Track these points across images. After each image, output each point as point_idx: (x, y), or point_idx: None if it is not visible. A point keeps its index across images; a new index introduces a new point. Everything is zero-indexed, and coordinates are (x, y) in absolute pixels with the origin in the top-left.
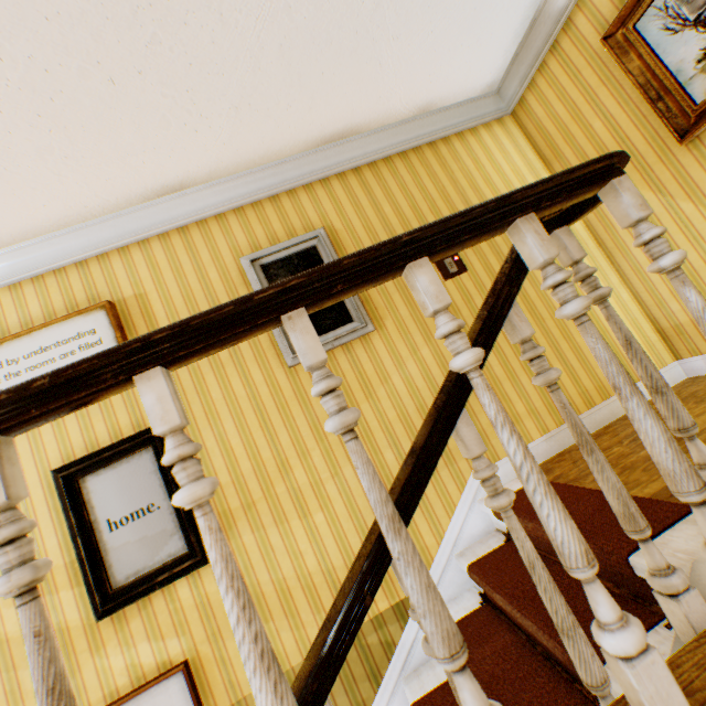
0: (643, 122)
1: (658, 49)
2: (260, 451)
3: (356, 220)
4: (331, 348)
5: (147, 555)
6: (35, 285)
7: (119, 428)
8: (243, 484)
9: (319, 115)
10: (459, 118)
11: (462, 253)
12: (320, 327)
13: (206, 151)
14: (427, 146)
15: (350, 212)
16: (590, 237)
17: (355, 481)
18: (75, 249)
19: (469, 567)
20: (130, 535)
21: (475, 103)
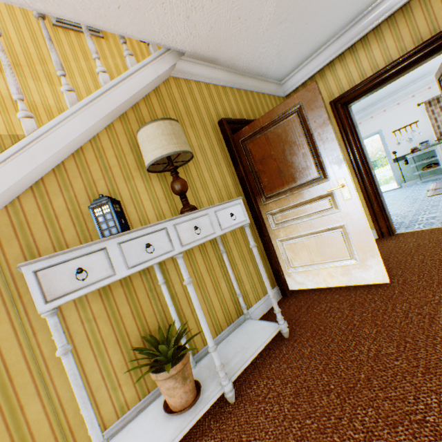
0: None
1: None
2: (29, 48)
3: None
4: (79, 31)
5: None
6: None
7: None
8: (15, 56)
9: None
10: None
11: None
12: None
13: None
14: None
15: None
16: None
17: (82, 85)
18: None
19: None
20: None
21: None
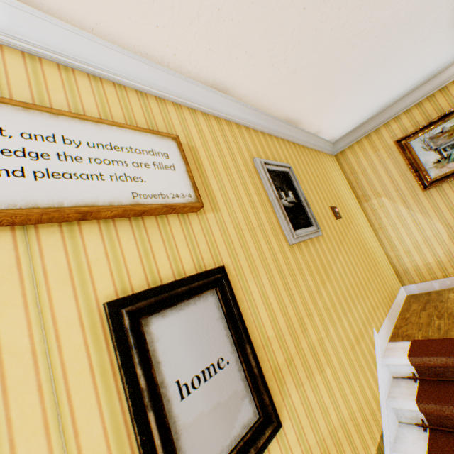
0: (405, 178)
1: (418, 153)
2: (287, 308)
3: (299, 169)
4: (308, 238)
5: (222, 431)
6: (91, 82)
7: (181, 263)
8: (282, 339)
9: (302, 104)
10: (323, 145)
11: (337, 208)
12: (299, 222)
13: (260, 81)
14: (314, 150)
15: (295, 163)
16: (367, 221)
17: (337, 340)
18: (141, 79)
19: (419, 401)
20: (203, 403)
21: (328, 143)
